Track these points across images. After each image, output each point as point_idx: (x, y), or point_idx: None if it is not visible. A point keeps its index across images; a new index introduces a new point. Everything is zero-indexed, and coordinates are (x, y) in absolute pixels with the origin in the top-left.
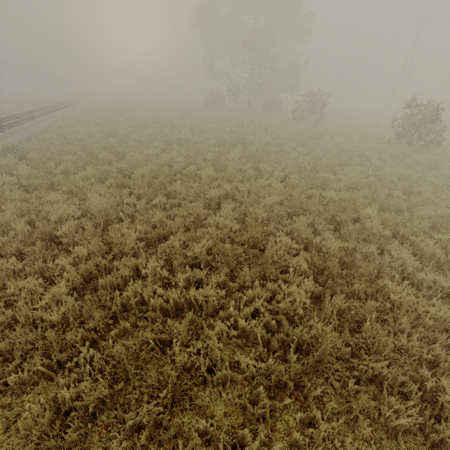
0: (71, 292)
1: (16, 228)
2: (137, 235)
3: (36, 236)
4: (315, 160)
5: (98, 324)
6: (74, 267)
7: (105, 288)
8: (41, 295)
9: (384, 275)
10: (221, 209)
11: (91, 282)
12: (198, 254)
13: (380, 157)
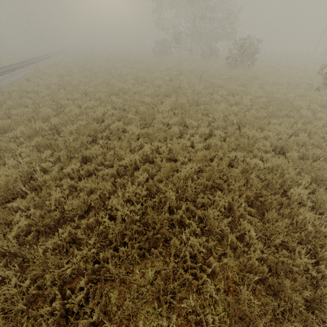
0: None
1: None
2: (26, 222)
3: None
4: (243, 111)
5: None
6: None
7: None
8: None
9: (324, 315)
10: (135, 177)
11: None
12: (76, 267)
13: (310, 106)
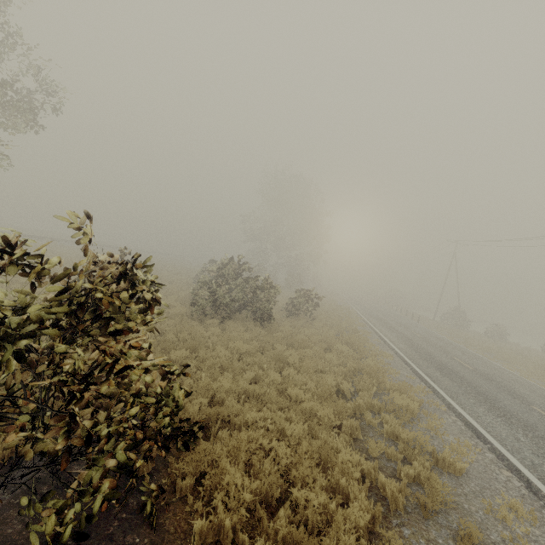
0: None
1: None
2: None
3: None
4: None
5: None
6: None
7: None
8: None
9: None
10: None
11: None
12: None
13: None
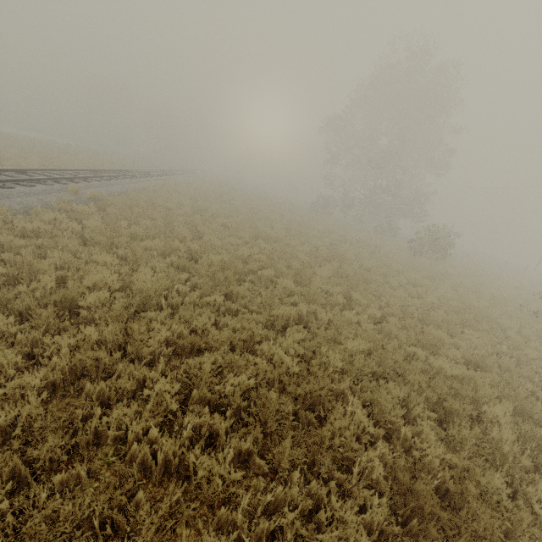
0: (48, 386)
1: (41, 281)
2: (167, 335)
3: (54, 298)
4: (427, 308)
5: (47, 454)
6: (71, 353)
7: (91, 397)
8: (11, 378)
9: None
10: (285, 334)
11: (80, 380)
12: (230, 392)
13: (521, 331)
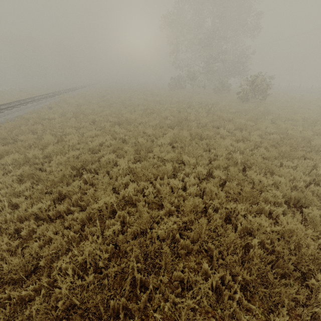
0: None
1: None
2: None
3: None
4: (250, 148)
5: None
6: None
7: None
8: None
9: None
10: (106, 225)
11: None
12: None
13: None
